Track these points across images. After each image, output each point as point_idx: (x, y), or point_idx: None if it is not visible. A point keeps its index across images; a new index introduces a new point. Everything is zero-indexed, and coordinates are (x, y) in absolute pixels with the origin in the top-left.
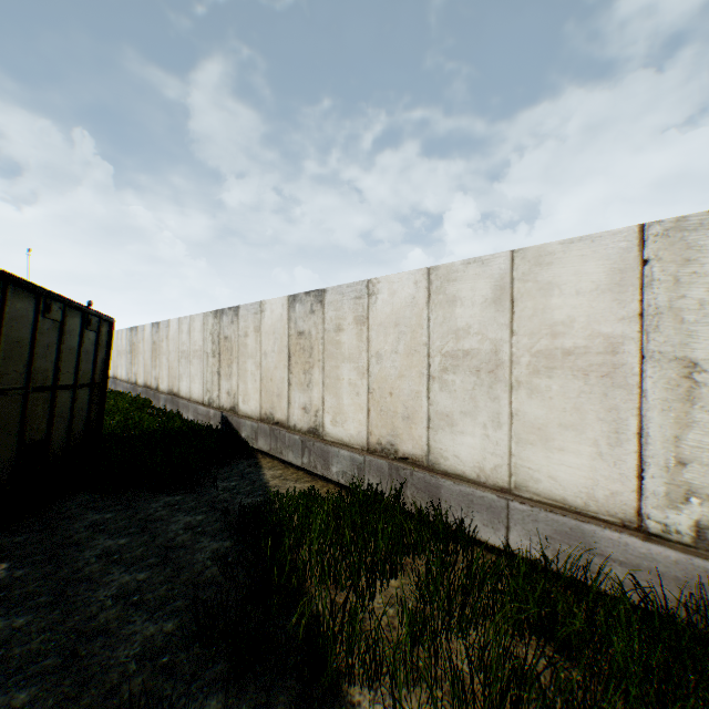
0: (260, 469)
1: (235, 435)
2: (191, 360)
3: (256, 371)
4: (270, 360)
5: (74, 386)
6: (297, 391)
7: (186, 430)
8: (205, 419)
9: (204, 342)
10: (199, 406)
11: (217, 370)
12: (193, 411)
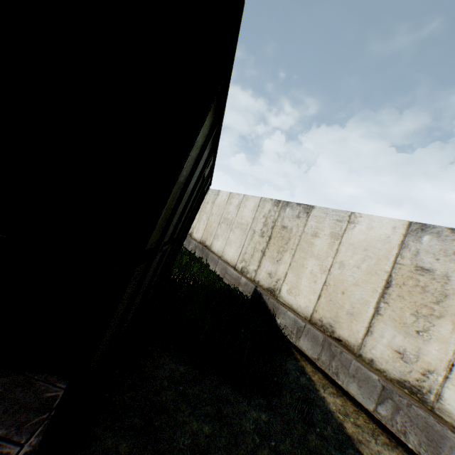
0: (314, 383)
1: (270, 317)
2: (232, 228)
3: (319, 274)
4: (349, 273)
5: (181, 237)
6: (390, 327)
7: (225, 290)
8: (233, 281)
9: (253, 220)
10: (230, 267)
11: (262, 249)
12: (221, 268)
